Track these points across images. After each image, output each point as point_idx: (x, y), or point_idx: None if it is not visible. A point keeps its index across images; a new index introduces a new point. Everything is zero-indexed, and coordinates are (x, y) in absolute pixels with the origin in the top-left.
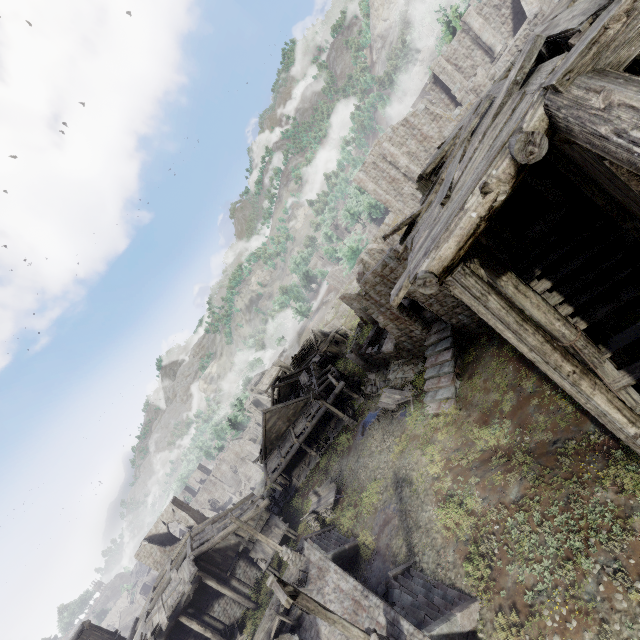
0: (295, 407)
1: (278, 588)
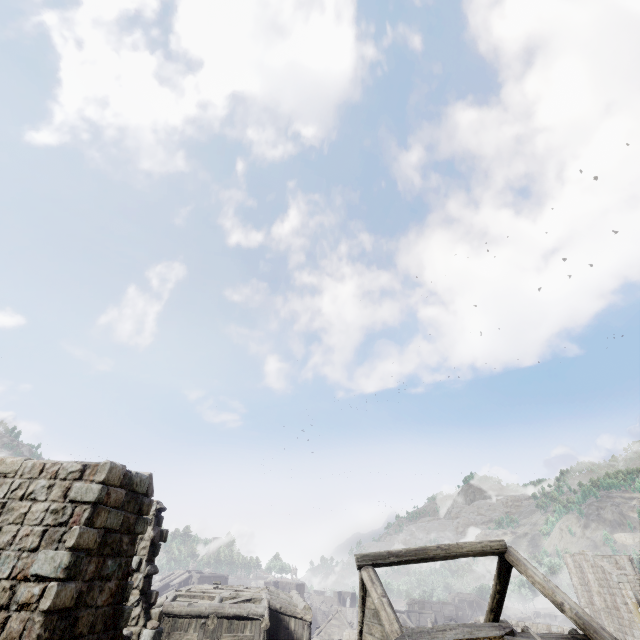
0: None
1: None
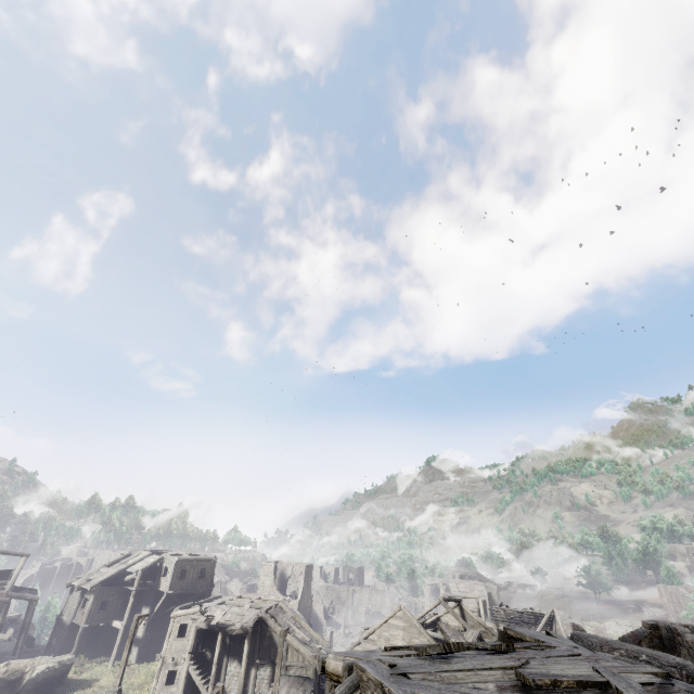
0: (424, 643)
1: (214, 693)
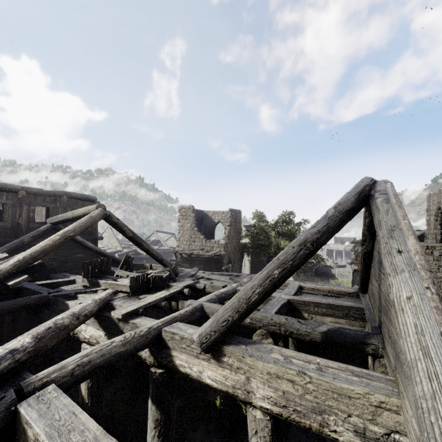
0: None
1: None
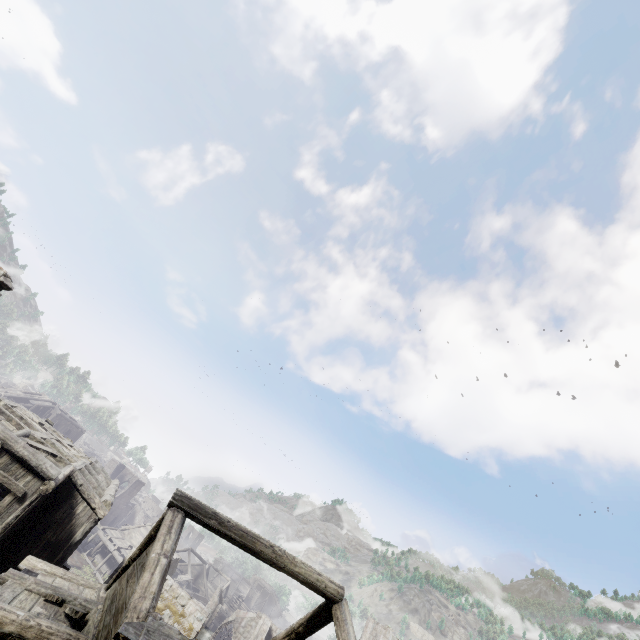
0: None
1: None
